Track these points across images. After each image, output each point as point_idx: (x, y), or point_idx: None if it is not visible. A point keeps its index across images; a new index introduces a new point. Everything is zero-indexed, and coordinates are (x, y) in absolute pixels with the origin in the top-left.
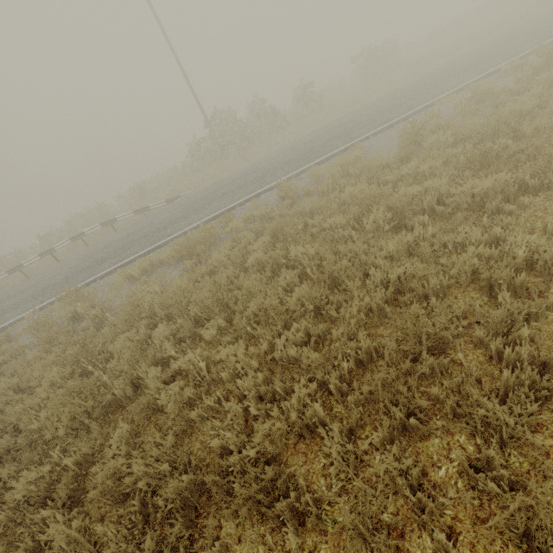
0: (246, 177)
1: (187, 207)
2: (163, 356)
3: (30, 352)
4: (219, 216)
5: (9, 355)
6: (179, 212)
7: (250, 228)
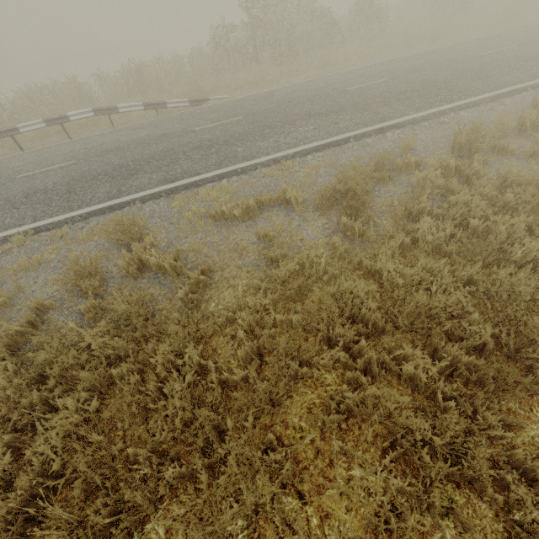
0: (334, 98)
1: (248, 120)
2: (469, 429)
3: (89, 334)
4: (326, 148)
5: (24, 321)
6: (237, 123)
7: (437, 185)
